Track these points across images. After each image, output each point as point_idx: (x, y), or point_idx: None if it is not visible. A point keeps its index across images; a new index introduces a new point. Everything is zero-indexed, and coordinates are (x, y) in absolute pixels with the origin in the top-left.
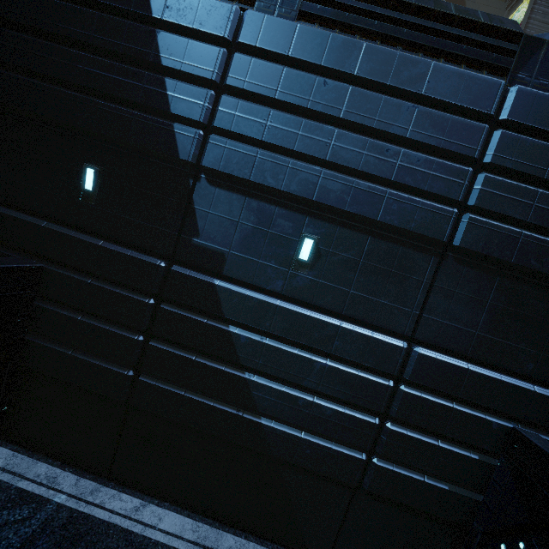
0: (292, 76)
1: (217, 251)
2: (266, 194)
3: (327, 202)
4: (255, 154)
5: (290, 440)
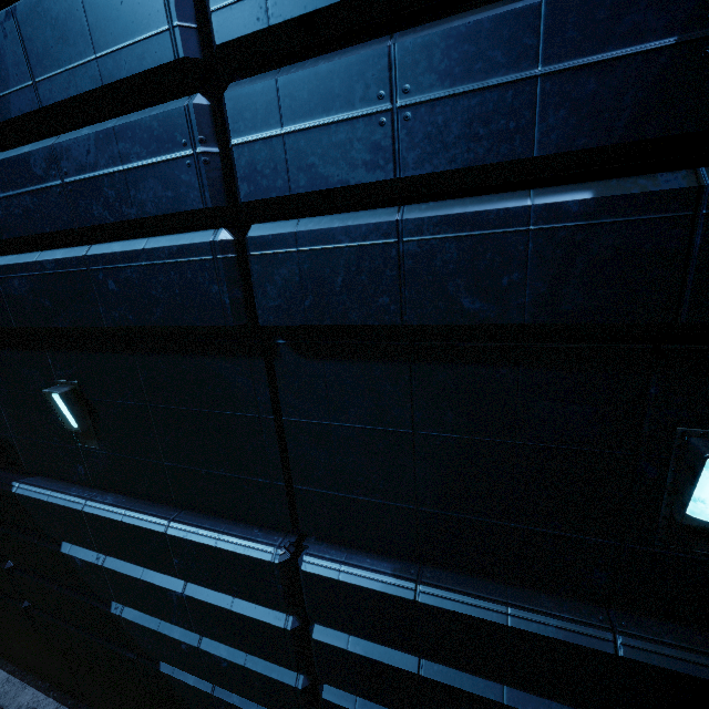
0: None
1: (3, 440)
2: None
3: (30, 323)
4: None
5: (202, 696)
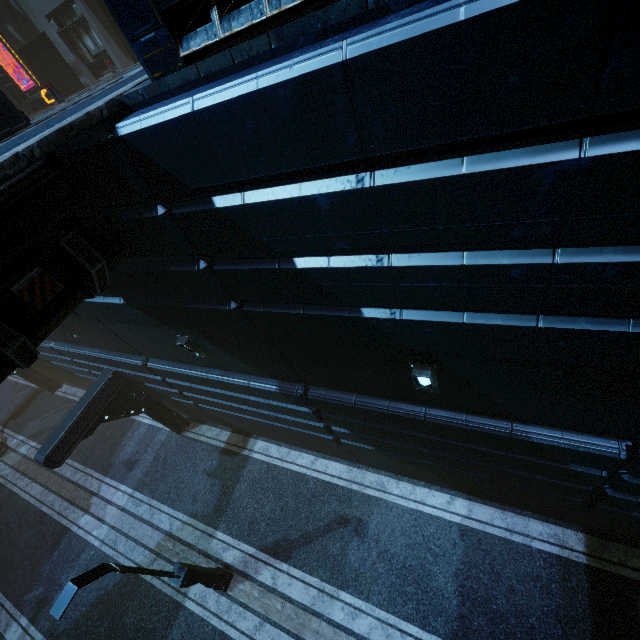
0: None
1: None
2: None
3: None
4: None
5: (86, 378)
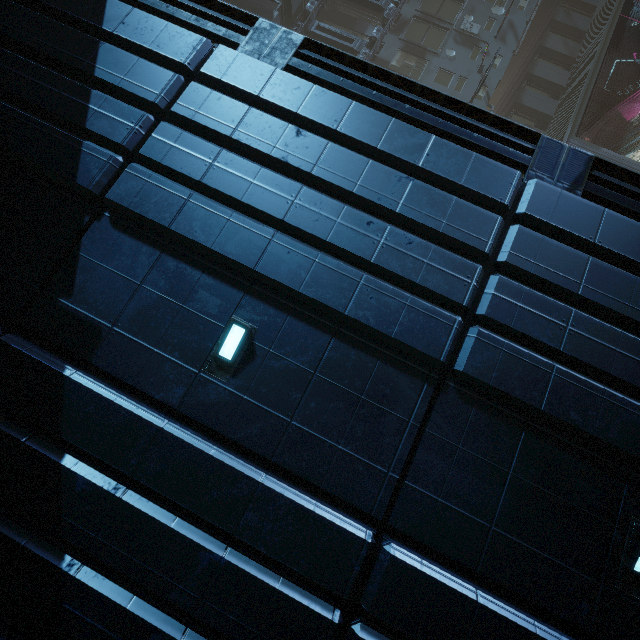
0: (257, 118)
1: (92, 324)
2: (192, 253)
3: (274, 277)
4: (185, 197)
5: None
